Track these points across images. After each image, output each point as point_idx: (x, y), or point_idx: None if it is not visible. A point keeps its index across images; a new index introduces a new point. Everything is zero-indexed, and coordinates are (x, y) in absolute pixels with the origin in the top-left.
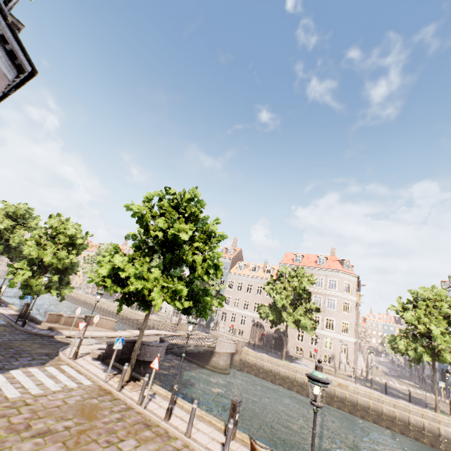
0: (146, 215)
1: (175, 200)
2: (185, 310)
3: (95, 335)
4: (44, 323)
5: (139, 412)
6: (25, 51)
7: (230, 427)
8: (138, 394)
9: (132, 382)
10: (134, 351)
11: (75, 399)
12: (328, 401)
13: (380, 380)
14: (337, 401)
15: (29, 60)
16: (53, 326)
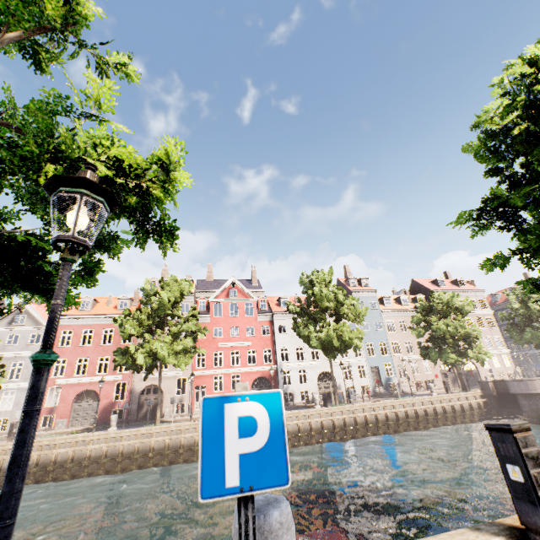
0: None
1: None
2: None
3: None
4: None
5: None
6: None
7: None
8: None
9: None
10: None
11: None
12: None
13: None
14: None
15: None
16: None
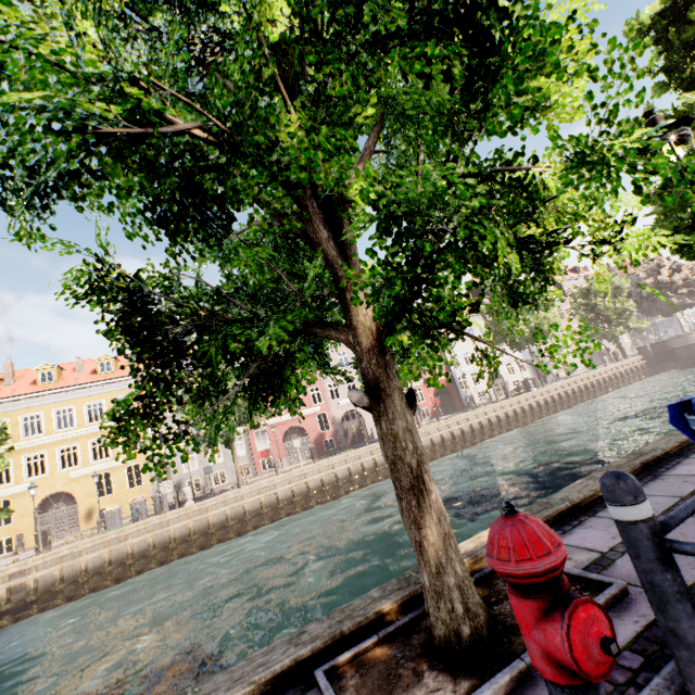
0: None
1: None
2: None
3: None
4: None
5: None
6: None
7: None
8: None
9: None
10: None
11: None
12: None
13: None
14: None
15: None
16: None
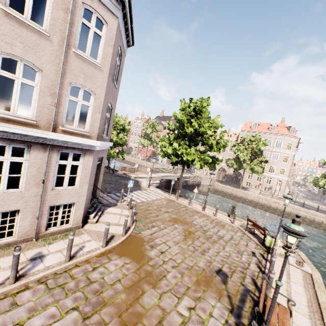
0: (185, 119)
1: (197, 107)
2: (200, 166)
3: (144, 177)
4: (120, 171)
5: (190, 208)
6: (133, 37)
7: (235, 213)
8: (185, 202)
9: (179, 197)
10: (179, 185)
11: (164, 202)
12: (265, 209)
13: (299, 200)
14: (271, 209)
15: (133, 41)
16: (125, 172)
